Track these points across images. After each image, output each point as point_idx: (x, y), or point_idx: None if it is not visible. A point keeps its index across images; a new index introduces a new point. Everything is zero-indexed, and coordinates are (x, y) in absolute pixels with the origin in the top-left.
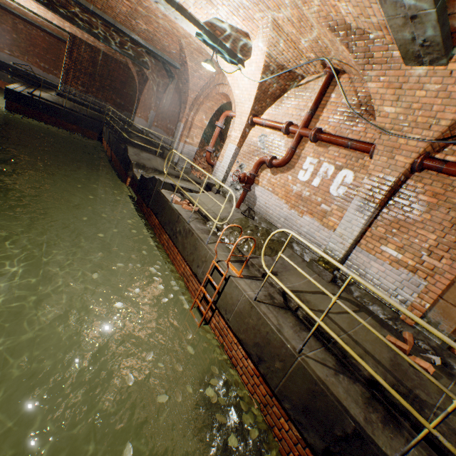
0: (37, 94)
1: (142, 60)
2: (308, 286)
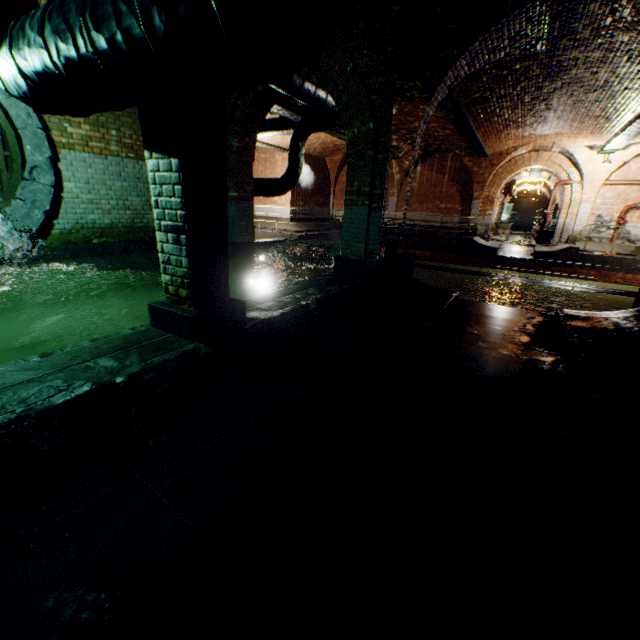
0: (293, 229)
1: (396, 155)
2: None
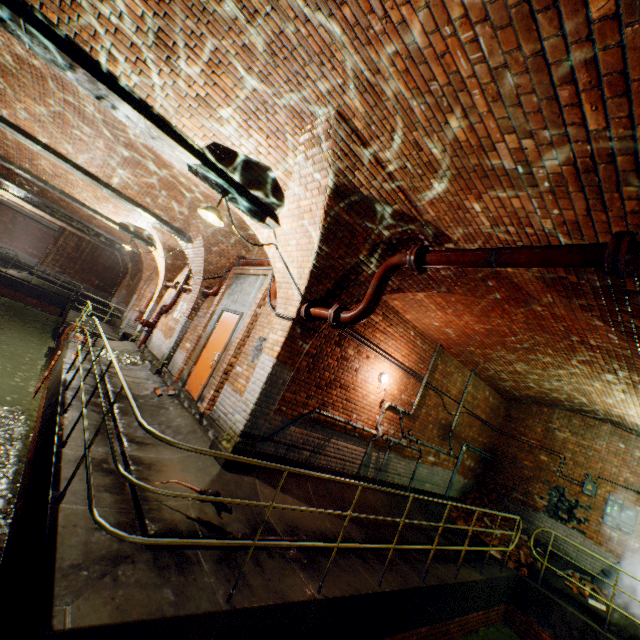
0: (6, 270)
1: (119, 248)
2: (136, 375)
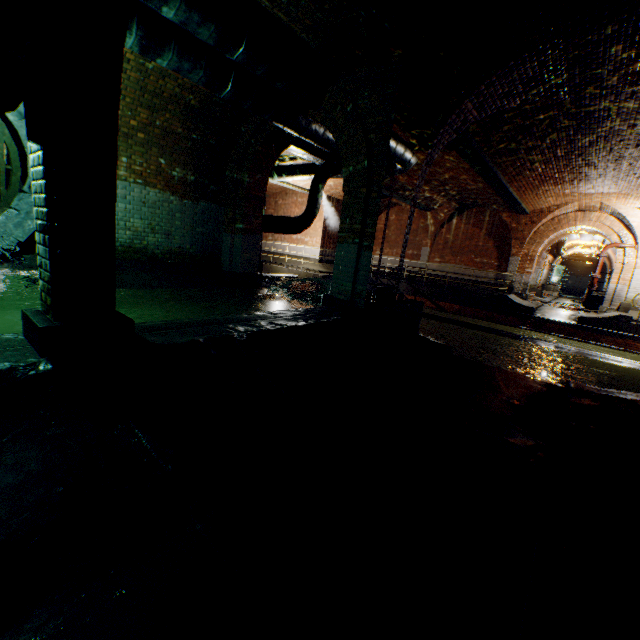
0: (318, 269)
1: (431, 206)
2: None
